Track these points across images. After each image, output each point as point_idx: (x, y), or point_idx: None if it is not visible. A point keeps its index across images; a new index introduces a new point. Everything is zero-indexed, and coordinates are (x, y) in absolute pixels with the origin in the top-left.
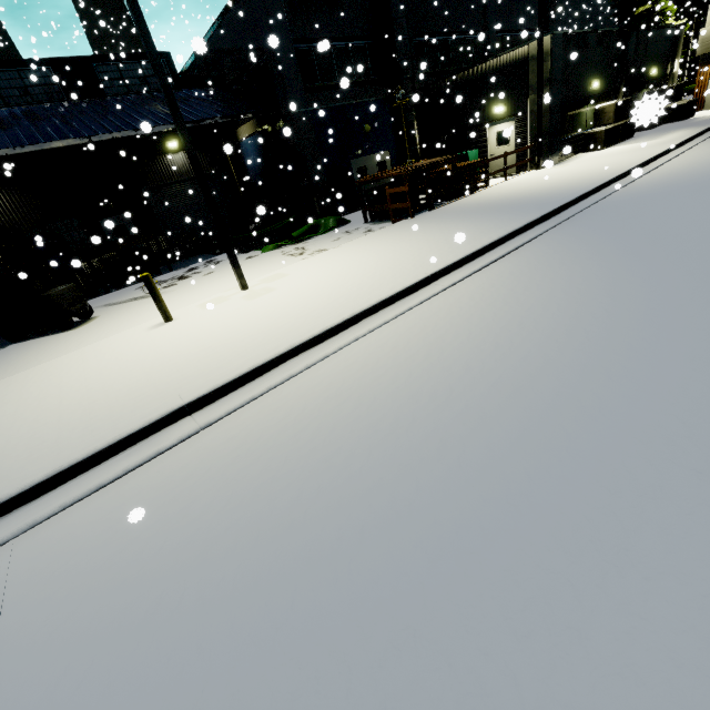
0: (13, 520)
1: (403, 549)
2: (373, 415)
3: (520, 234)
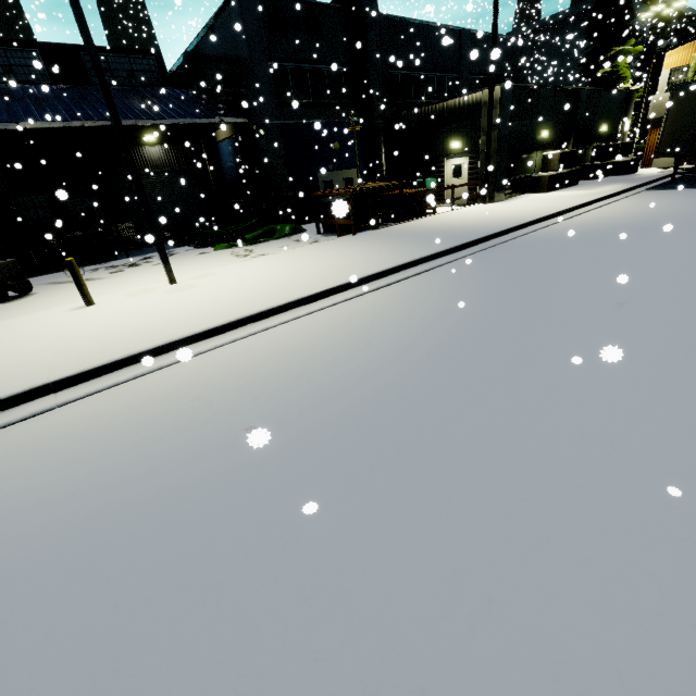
0: None
1: (145, 518)
2: (201, 407)
3: (427, 262)
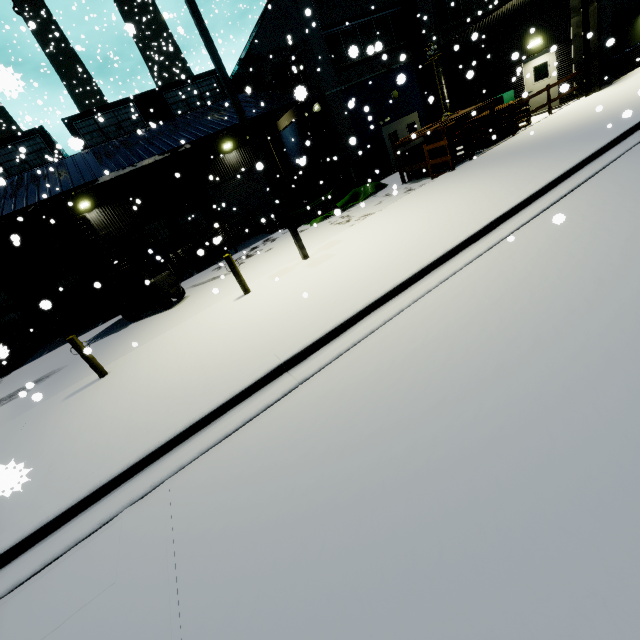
0: (166, 464)
1: (555, 505)
2: (470, 363)
3: (588, 164)
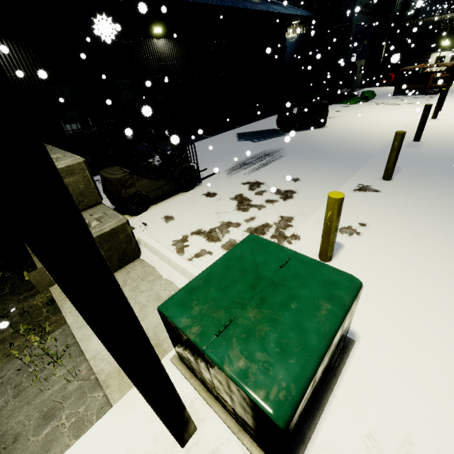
0: None
1: None
2: None
3: None
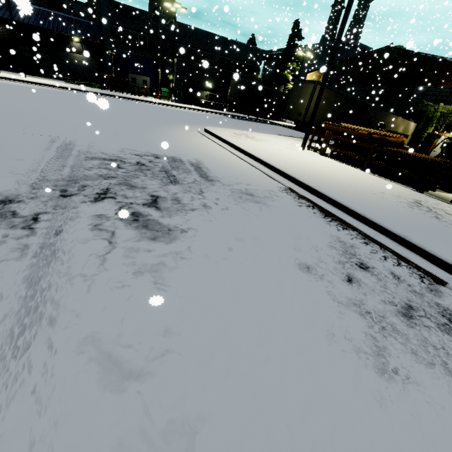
0: None
1: None
2: None
3: (83, 92)
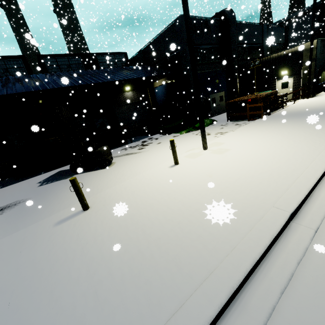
0: (251, 303)
1: None
2: None
3: None
